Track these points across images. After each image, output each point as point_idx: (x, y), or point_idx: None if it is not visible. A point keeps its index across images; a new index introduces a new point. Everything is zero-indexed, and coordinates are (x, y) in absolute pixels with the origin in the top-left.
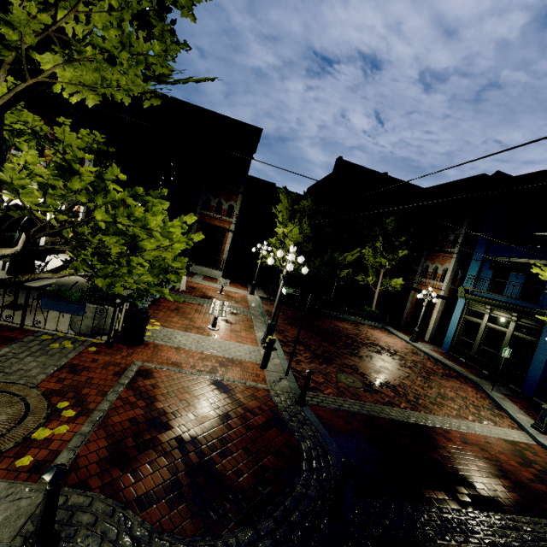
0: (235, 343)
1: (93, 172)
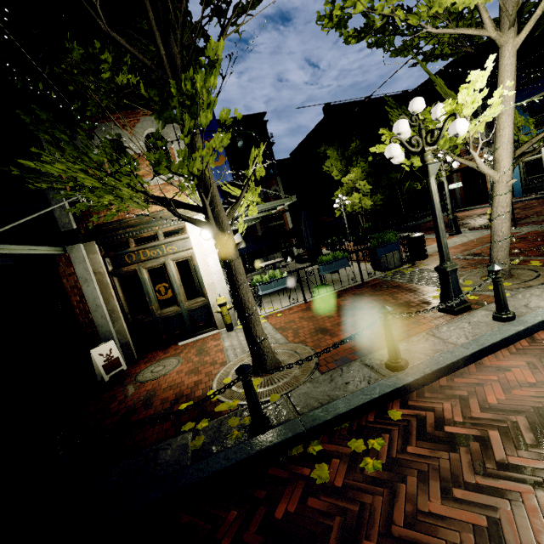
0: None
1: None
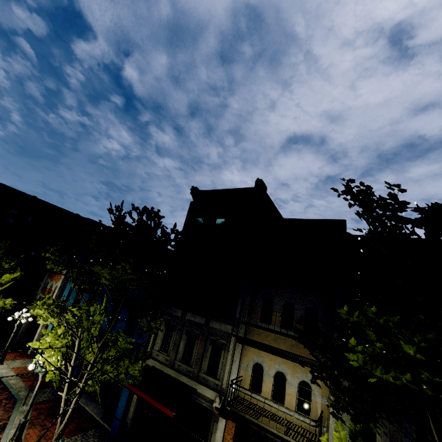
0: None
1: None
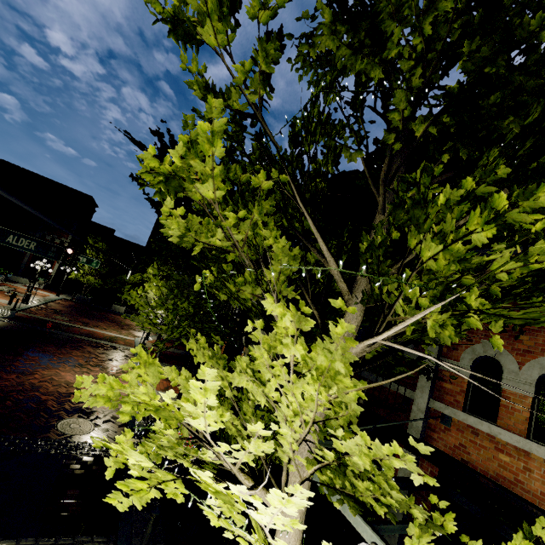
0: (4, 300)
1: None
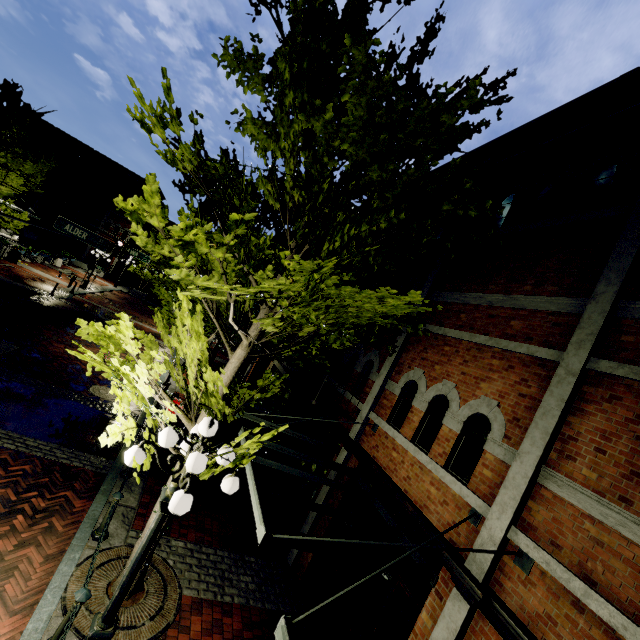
0: (65, 282)
1: (6, 207)
